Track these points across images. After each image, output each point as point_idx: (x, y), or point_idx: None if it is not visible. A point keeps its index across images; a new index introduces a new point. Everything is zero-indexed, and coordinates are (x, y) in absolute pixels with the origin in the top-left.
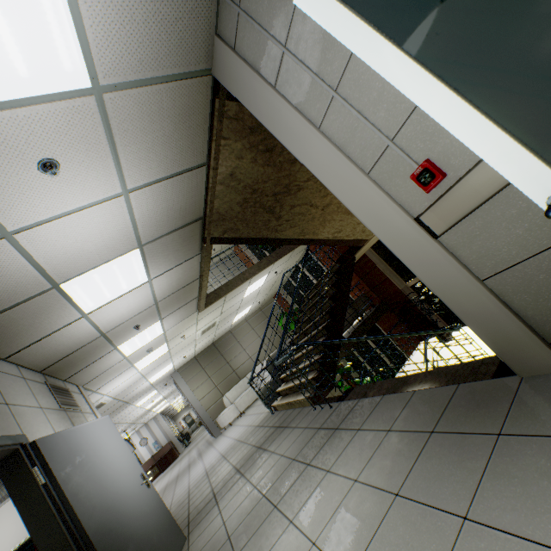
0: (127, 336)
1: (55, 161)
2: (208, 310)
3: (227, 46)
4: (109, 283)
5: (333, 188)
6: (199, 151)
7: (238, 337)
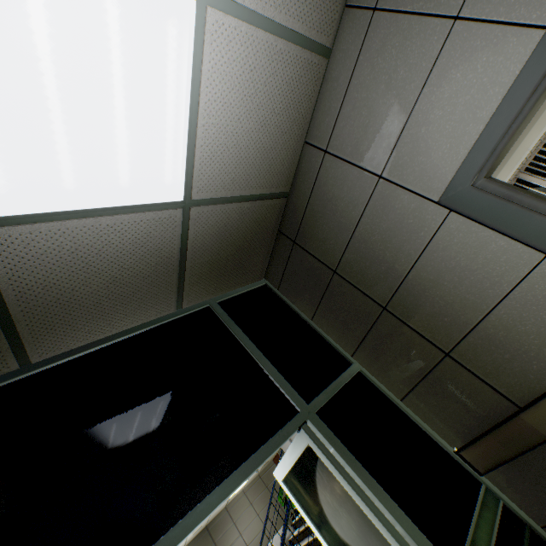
0: None
1: None
2: None
3: None
4: None
5: None
6: None
7: (234, 515)
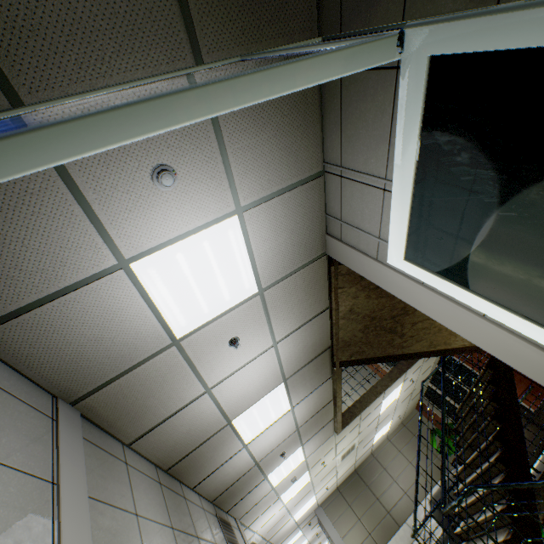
0: (275, 464)
1: (237, 337)
2: (345, 430)
3: (335, 239)
4: (263, 415)
5: (452, 327)
6: (322, 301)
7: (382, 462)
